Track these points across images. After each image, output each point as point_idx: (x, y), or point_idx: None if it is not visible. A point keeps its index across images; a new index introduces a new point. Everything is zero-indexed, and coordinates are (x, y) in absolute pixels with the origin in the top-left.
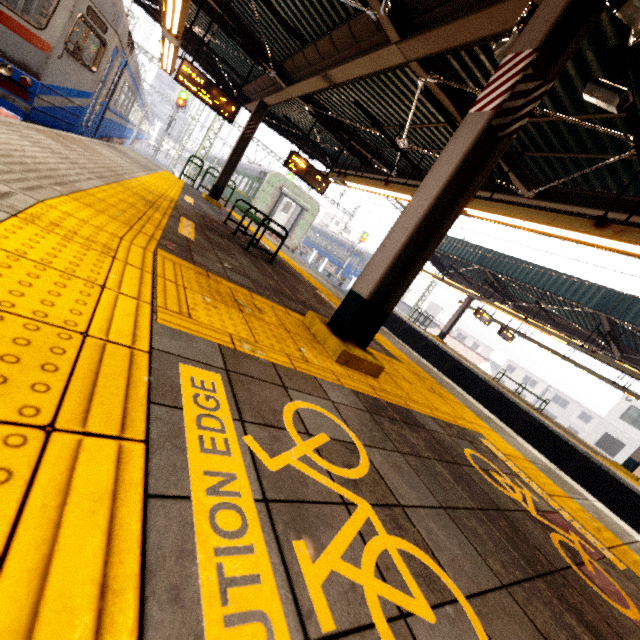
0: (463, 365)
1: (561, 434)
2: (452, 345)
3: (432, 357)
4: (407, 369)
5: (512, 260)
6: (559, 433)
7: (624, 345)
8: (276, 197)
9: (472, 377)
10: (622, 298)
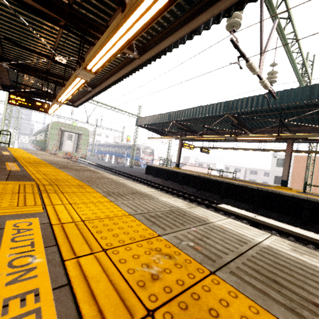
0: (186, 174)
1: (243, 184)
2: (195, 170)
3: (173, 178)
4: (26, 184)
5: (181, 111)
6: (241, 184)
7: (250, 128)
8: (60, 134)
9: (193, 177)
10: (231, 103)
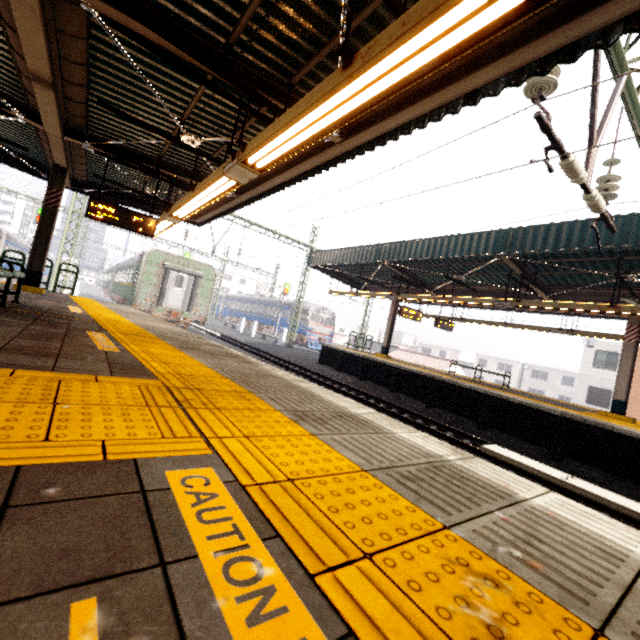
0: (406, 370)
1: (529, 403)
2: (416, 360)
3: (377, 376)
4: (147, 384)
5: (403, 244)
6: (526, 402)
7: (547, 286)
8: (162, 274)
9: (420, 379)
10: (512, 233)
